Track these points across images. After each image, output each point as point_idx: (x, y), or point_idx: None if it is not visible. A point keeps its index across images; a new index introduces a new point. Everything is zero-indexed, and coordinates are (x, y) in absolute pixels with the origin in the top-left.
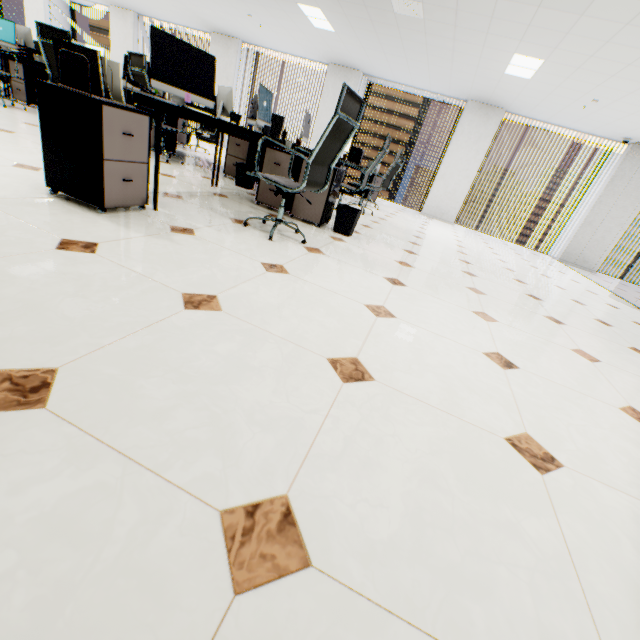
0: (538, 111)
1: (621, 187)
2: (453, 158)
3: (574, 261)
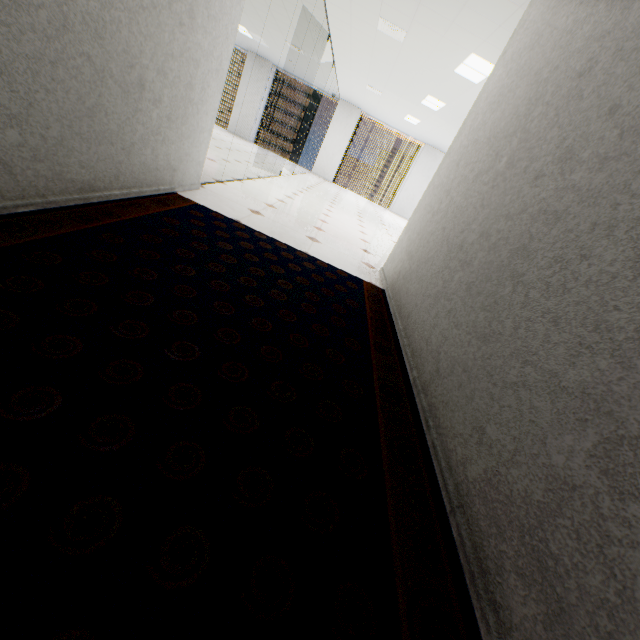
0: (284, 66)
1: (337, 126)
2: (244, 92)
3: (320, 174)
